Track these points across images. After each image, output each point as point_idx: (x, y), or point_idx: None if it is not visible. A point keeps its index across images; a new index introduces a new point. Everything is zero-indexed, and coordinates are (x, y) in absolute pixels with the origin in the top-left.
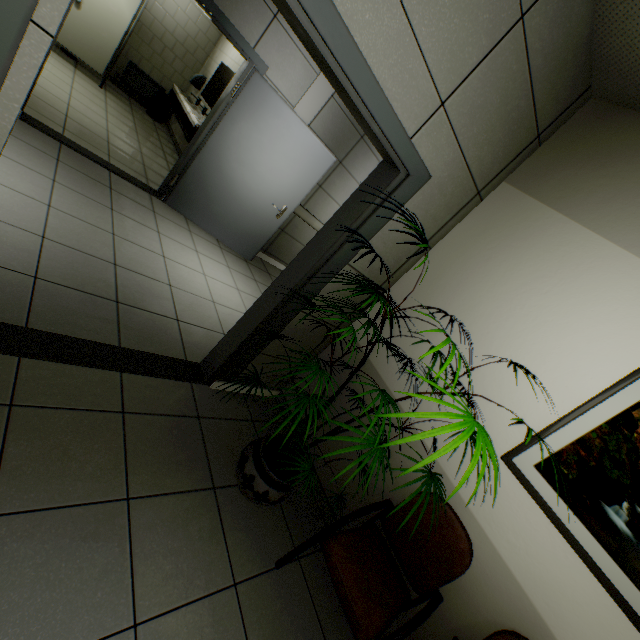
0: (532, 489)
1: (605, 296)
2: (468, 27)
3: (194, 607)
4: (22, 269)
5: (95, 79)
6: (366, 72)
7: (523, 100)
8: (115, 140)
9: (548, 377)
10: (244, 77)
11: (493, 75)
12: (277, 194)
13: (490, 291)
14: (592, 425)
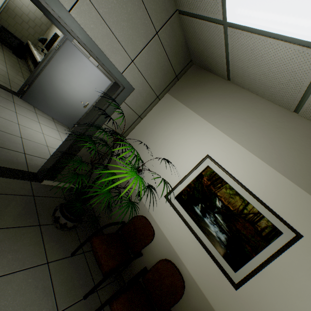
0: (173, 206)
1: (196, 134)
2: (136, 34)
3: (24, 272)
4: None
5: None
6: (96, 46)
7: (166, 62)
8: None
9: (179, 164)
10: (62, 41)
11: (151, 52)
12: (83, 97)
13: (162, 134)
14: (191, 179)
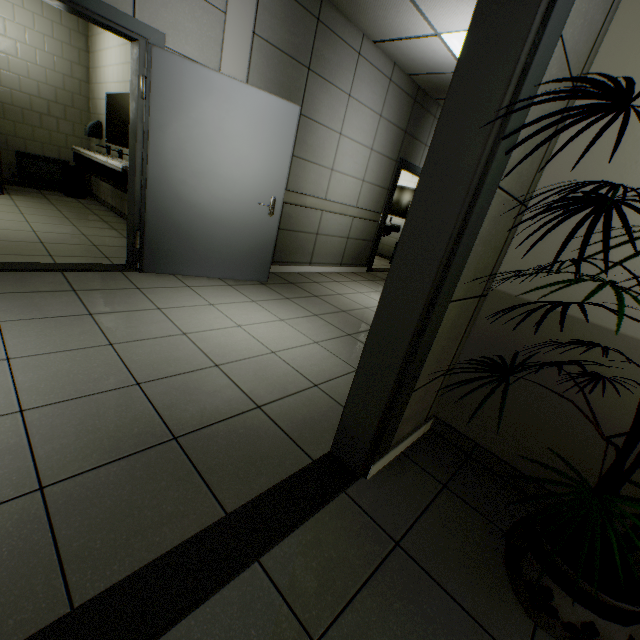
0: None
1: None
2: None
3: None
4: (12, 490)
5: None
6: None
7: None
8: (48, 237)
9: None
10: (143, 64)
11: None
12: (256, 189)
13: None
14: None
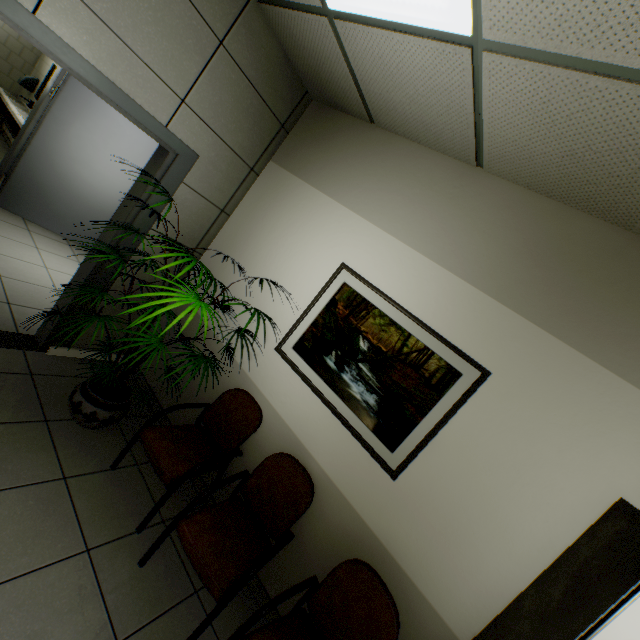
0: (291, 362)
1: (323, 229)
2: (179, 48)
3: (19, 490)
4: None
5: None
6: (101, 76)
7: (255, 100)
8: None
9: (298, 289)
10: (61, 79)
11: (218, 82)
12: (122, 190)
13: (266, 239)
14: (319, 311)
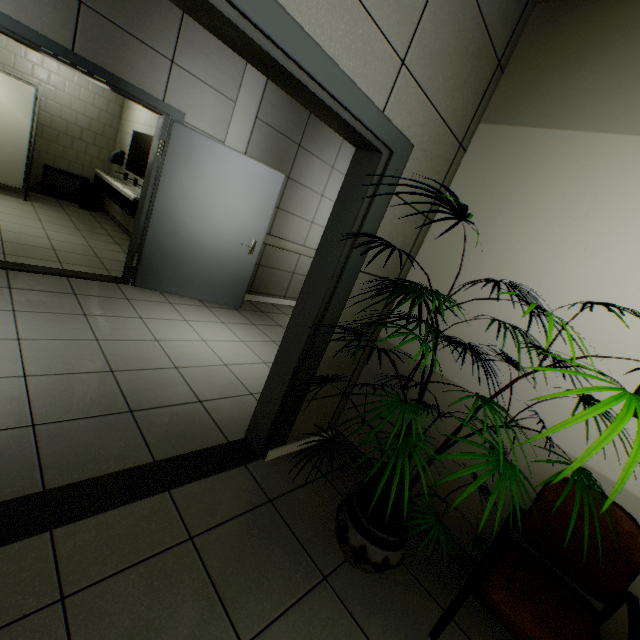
0: None
1: None
2: None
3: None
4: (15, 423)
5: (17, 195)
6: (318, 54)
7: (476, 30)
8: (60, 245)
9: (633, 303)
10: (165, 132)
11: (442, 12)
12: (241, 232)
13: (520, 238)
14: None
